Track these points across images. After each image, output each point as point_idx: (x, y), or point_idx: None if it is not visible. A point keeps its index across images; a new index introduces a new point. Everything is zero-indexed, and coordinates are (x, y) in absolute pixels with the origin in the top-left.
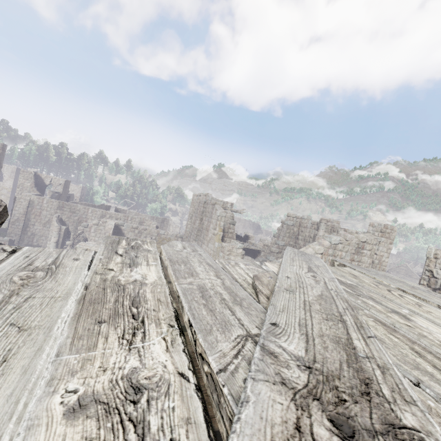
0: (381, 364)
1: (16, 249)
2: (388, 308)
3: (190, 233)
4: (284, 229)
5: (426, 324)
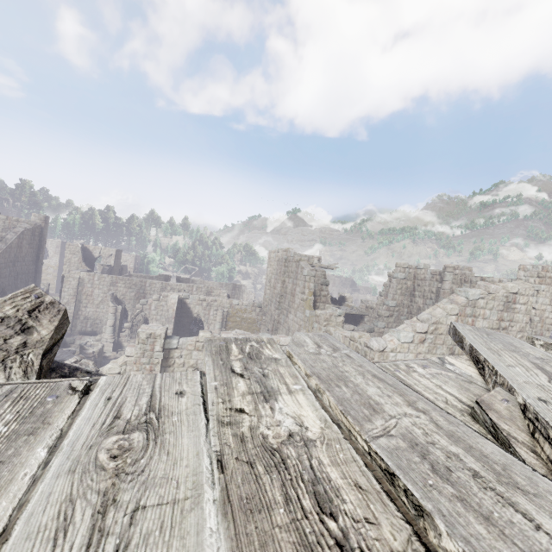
0: None
1: (90, 385)
2: None
3: (270, 300)
4: (393, 285)
5: None
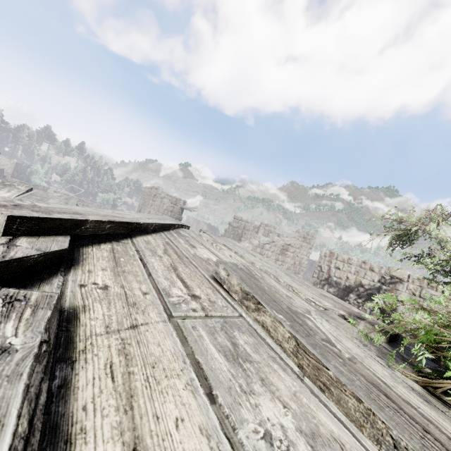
0: (85, 217)
1: None
2: (190, 244)
3: None
4: (229, 230)
5: (203, 251)
